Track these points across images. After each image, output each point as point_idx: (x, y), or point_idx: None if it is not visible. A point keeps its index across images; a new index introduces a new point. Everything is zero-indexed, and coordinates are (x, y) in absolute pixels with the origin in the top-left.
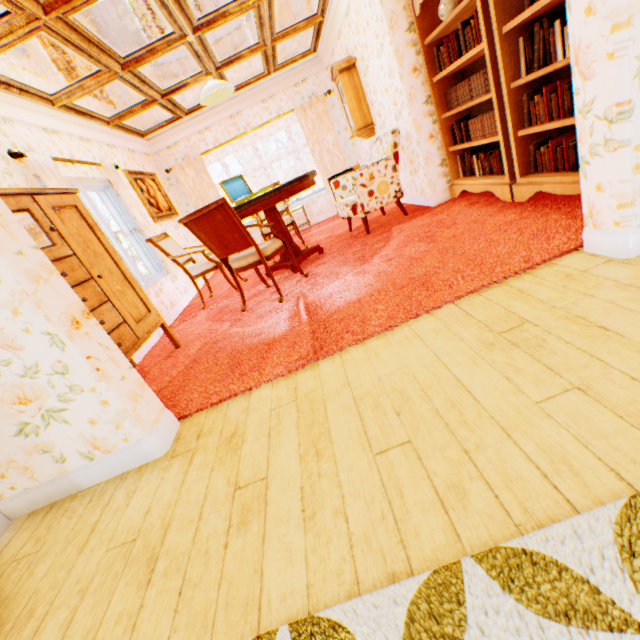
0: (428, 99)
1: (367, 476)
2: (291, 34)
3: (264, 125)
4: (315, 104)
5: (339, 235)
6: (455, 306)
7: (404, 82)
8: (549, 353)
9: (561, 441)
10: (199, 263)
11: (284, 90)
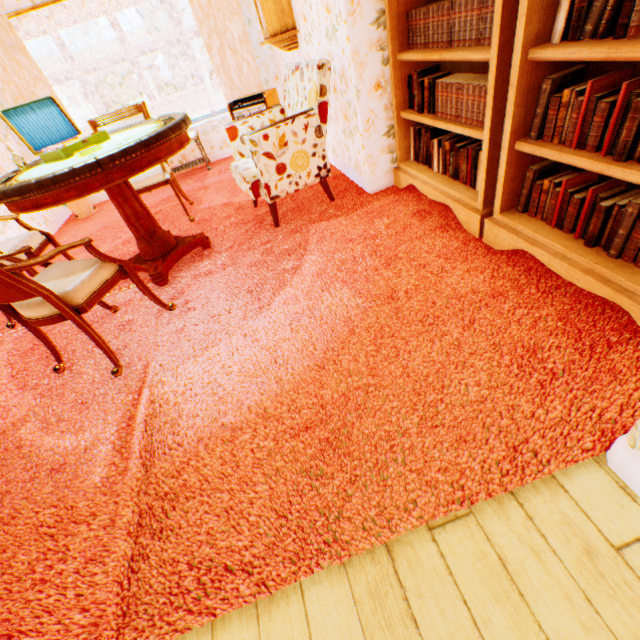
0: (381, 16)
1: None
2: None
3: None
4: None
5: (241, 206)
6: (388, 560)
7: None
8: None
9: None
10: None
11: None
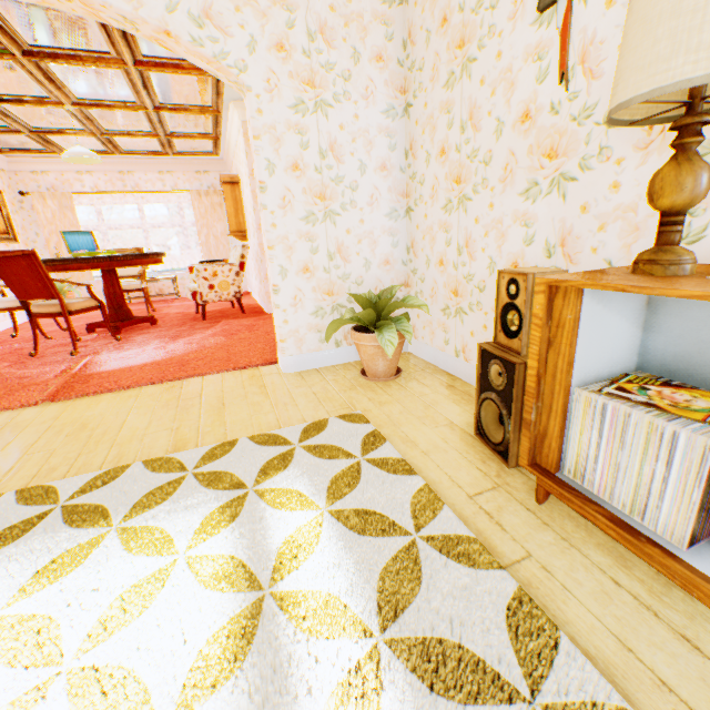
0: None
1: (7, 465)
2: (187, 138)
3: (155, 192)
4: (212, 194)
5: (188, 313)
6: (182, 382)
7: (257, 214)
8: (187, 412)
9: (132, 450)
10: (8, 298)
11: (185, 171)
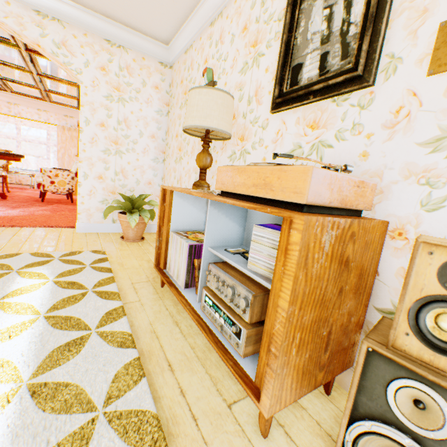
0: None
1: None
2: (60, 95)
3: (32, 120)
4: (73, 130)
5: (34, 197)
6: (6, 228)
7: None
8: None
9: None
10: None
11: (57, 113)
